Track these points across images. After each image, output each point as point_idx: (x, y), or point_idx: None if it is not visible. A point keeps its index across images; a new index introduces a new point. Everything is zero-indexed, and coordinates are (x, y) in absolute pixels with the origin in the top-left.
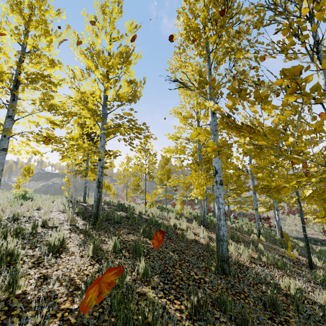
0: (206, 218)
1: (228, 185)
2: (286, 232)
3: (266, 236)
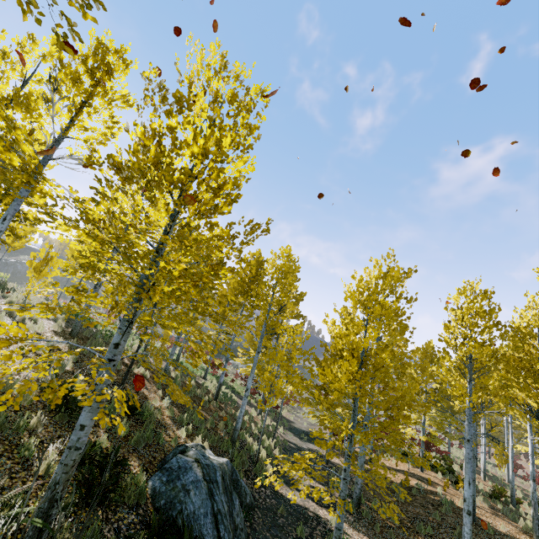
0: (81, 325)
1: (223, 324)
2: (297, 421)
3: (179, 382)
